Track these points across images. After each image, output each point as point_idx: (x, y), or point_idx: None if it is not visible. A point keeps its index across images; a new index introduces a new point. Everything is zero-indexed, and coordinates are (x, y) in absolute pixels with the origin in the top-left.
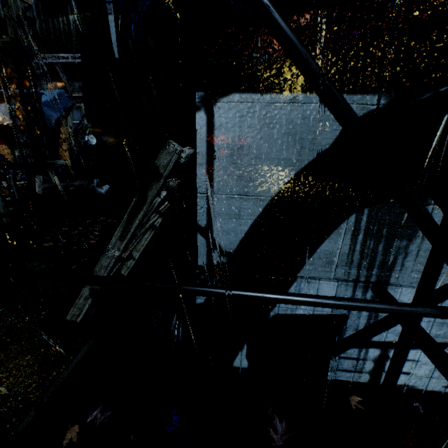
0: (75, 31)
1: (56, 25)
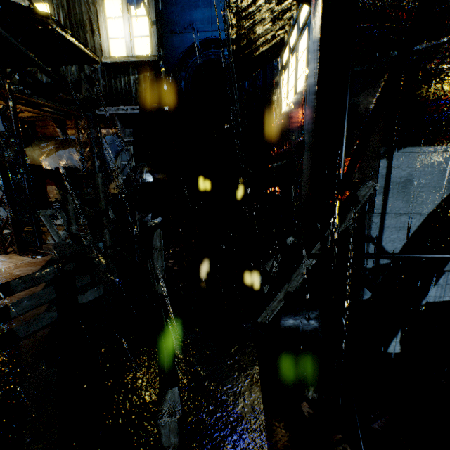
0: (135, 88)
1: (118, 84)
